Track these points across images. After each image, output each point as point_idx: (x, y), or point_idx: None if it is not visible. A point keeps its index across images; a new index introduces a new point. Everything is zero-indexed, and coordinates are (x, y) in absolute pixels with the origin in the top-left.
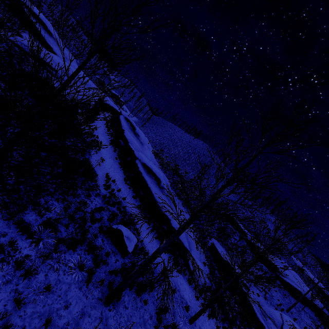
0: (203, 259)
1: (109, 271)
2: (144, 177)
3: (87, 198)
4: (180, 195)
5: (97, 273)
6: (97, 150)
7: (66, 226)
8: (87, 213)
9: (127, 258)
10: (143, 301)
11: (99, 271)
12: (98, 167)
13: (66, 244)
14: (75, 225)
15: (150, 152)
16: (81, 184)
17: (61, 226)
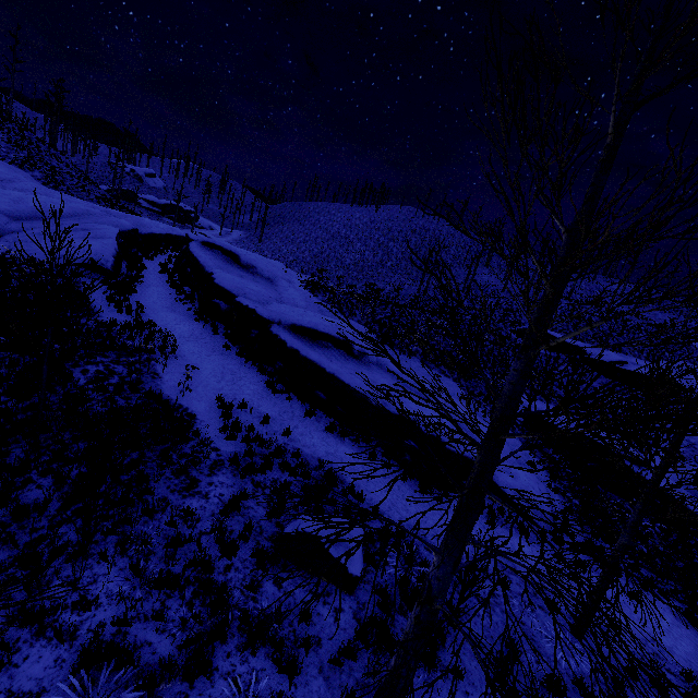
0: (523, 455)
1: (330, 660)
2: (307, 356)
3: (189, 496)
4: (407, 347)
5: (302, 690)
6: (165, 356)
7: (157, 619)
8: (204, 536)
9: (359, 586)
10: (451, 673)
11: (304, 679)
12: (190, 395)
13: (176, 675)
14: (183, 598)
15: (299, 290)
16: (160, 466)
17: (144, 626)
